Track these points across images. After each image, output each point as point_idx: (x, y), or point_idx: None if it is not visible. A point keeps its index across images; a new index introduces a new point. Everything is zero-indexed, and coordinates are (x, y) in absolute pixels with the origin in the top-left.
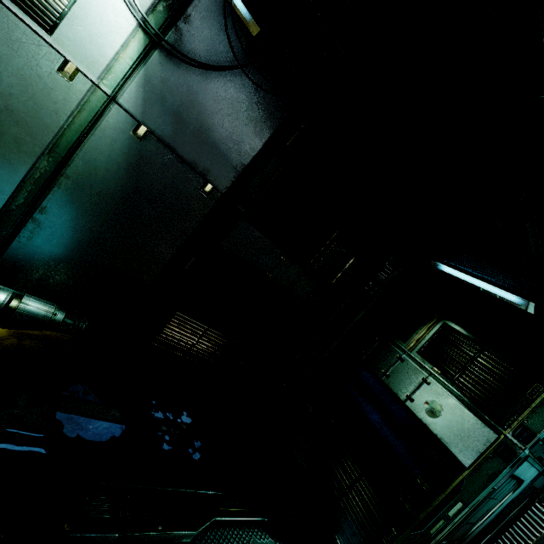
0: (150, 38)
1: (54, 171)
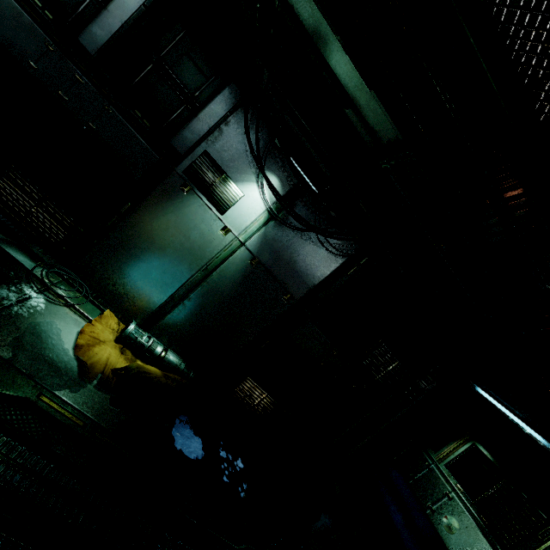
0: (271, 215)
1: (202, 279)
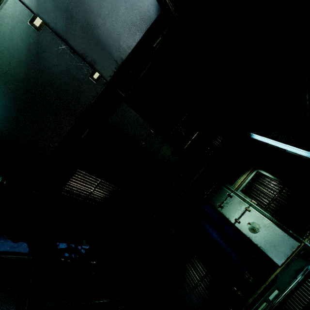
0: None
1: None
